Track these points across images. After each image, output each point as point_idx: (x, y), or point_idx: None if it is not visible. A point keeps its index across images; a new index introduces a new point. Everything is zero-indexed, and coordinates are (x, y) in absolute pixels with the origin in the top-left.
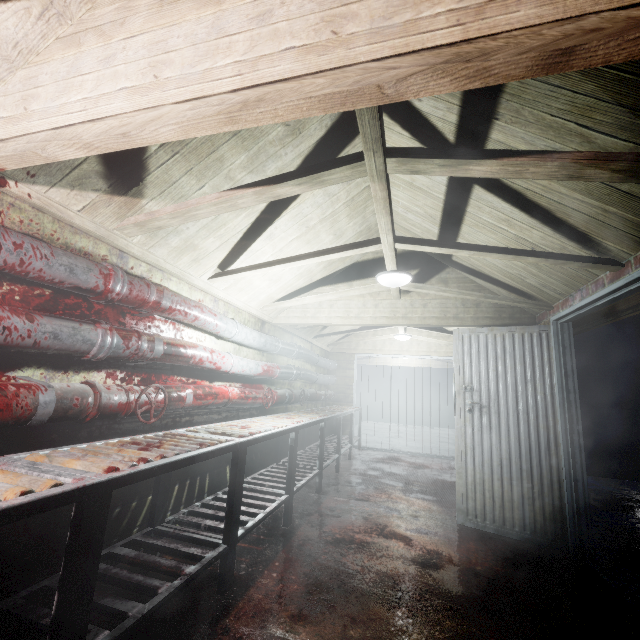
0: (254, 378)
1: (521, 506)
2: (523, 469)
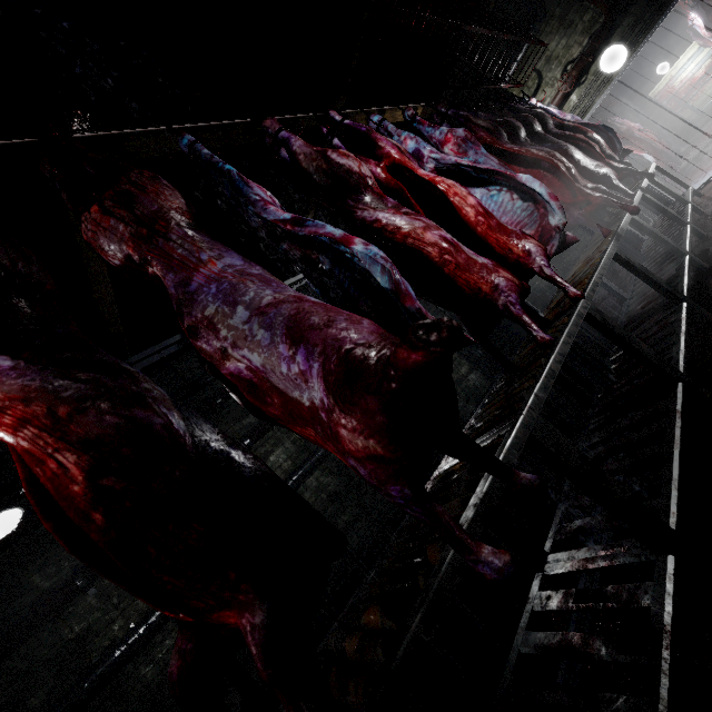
0: None
1: None
2: None
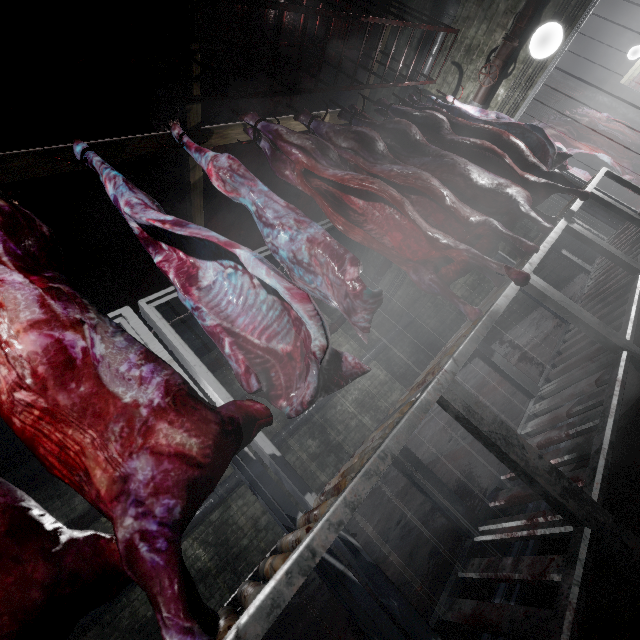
0: None
1: None
2: None
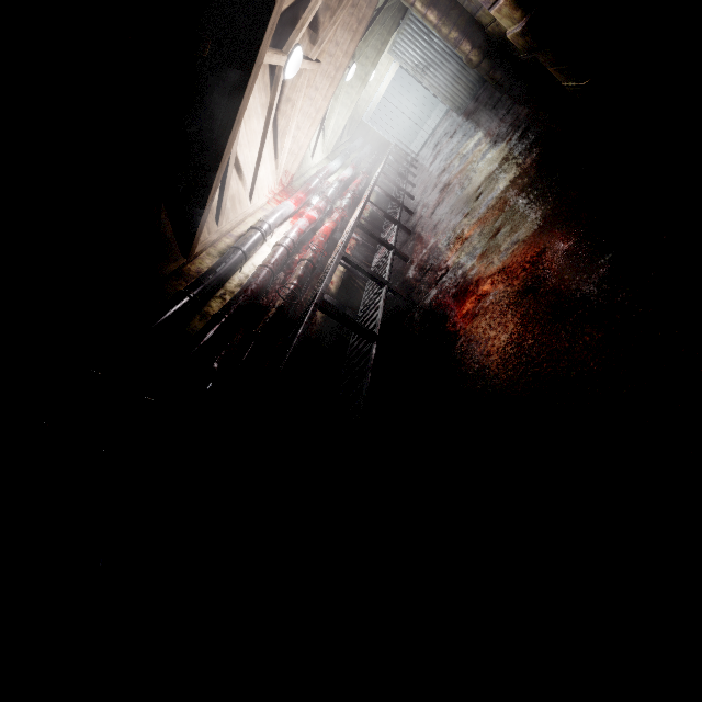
0: (352, 178)
1: (469, 81)
2: (458, 69)
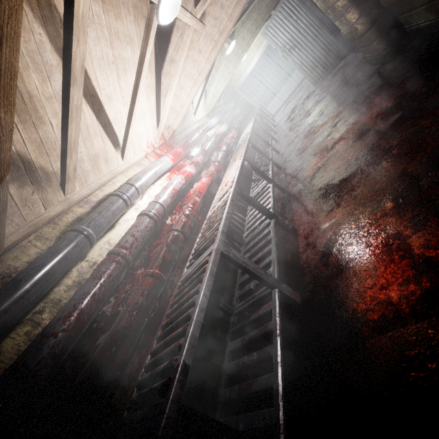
0: (226, 131)
1: (327, 60)
2: (319, 49)
